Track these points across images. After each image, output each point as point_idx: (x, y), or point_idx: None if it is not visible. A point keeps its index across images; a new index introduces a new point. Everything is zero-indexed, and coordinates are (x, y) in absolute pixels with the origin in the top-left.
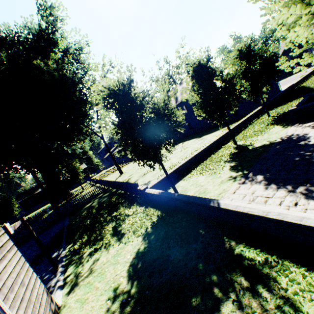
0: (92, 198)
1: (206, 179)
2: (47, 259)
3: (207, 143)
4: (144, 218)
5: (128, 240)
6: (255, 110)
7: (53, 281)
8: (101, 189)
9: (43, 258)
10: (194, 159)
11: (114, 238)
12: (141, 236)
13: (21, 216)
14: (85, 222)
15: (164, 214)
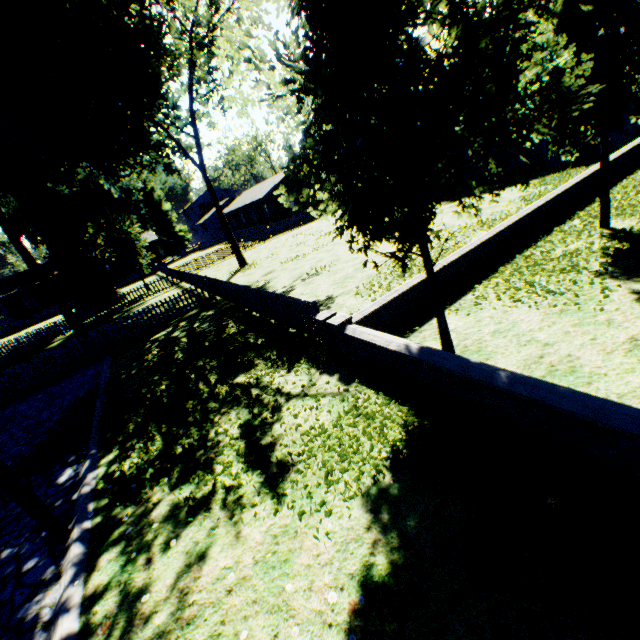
0: (172, 319)
1: (551, 324)
2: (43, 485)
3: (486, 215)
4: (352, 423)
5: (310, 501)
6: (634, 142)
7: (47, 599)
8: (196, 299)
9: (33, 477)
10: (477, 253)
11: (253, 475)
12: (360, 499)
13: (9, 329)
14: (155, 384)
15: (427, 423)
